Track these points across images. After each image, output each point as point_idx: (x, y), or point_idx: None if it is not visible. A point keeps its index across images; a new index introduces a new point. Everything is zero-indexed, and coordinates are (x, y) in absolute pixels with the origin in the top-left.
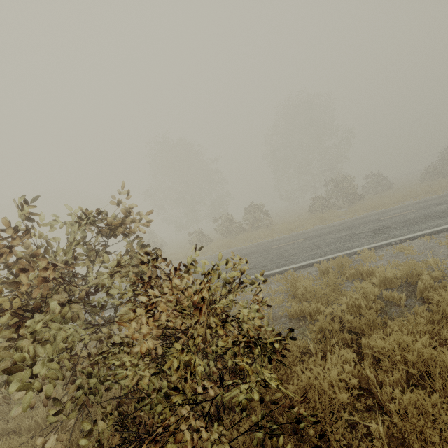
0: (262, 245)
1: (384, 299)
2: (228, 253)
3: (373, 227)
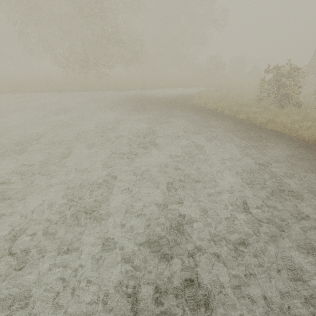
0: None
1: None
2: None
3: None
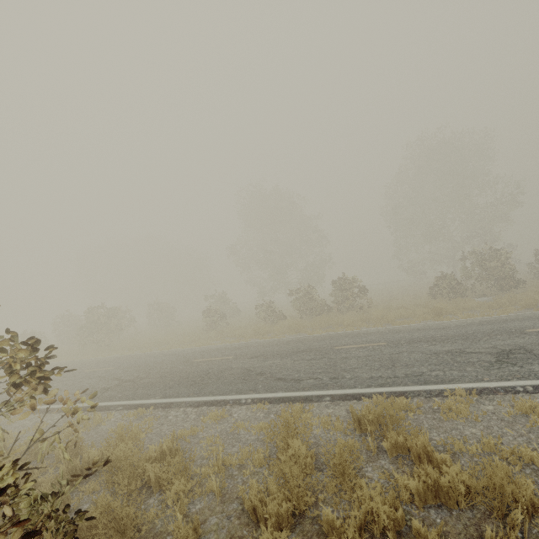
0: (329, 339)
1: (418, 536)
2: (283, 343)
3: (501, 346)
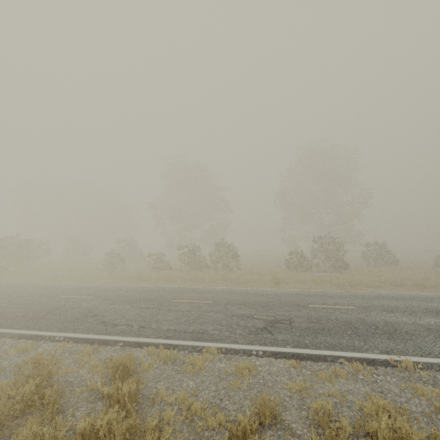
0: (179, 292)
1: None
2: (144, 290)
3: (279, 316)
